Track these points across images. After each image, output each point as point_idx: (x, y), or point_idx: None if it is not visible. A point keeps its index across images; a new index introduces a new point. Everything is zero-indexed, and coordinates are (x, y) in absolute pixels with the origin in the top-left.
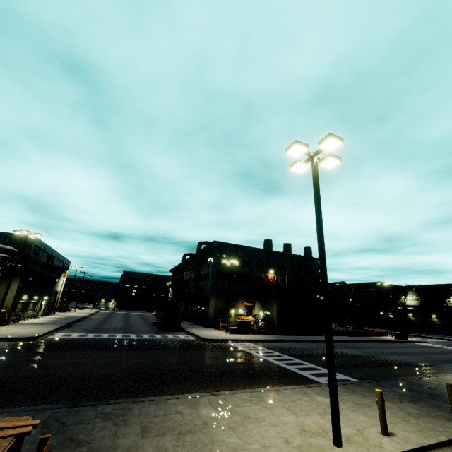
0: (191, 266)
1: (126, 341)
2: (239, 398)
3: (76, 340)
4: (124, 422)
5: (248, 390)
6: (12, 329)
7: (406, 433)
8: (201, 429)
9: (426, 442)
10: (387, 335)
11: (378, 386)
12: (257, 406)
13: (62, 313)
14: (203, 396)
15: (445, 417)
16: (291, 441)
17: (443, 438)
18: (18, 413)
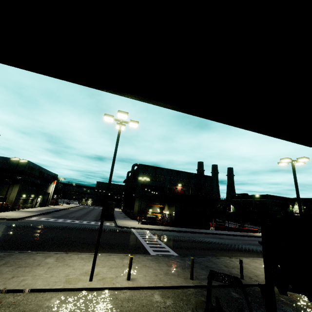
0: None
1: (68, 224)
2: (78, 256)
3: (40, 221)
4: (0, 260)
5: (91, 253)
6: (10, 213)
7: (143, 280)
8: (33, 266)
9: (146, 285)
10: (260, 232)
11: (179, 259)
12: (81, 260)
13: (53, 206)
14: (60, 253)
15: (186, 277)
16: (69, 276)
17: (161, 285)
18: None
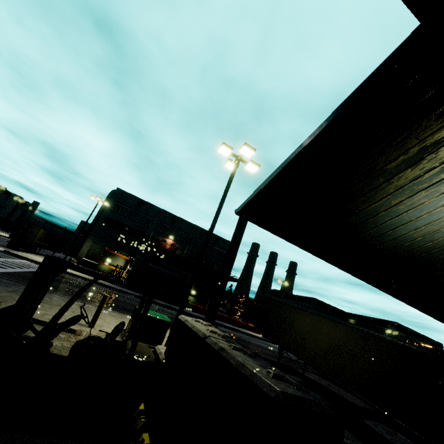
0: None
1: None
2: None
3: None
4: None
5: None
6: None
7: None
8: None
9: None
10: None
11: None
12: None
13: None
14: None
15: None
16: None
17: None
18: None
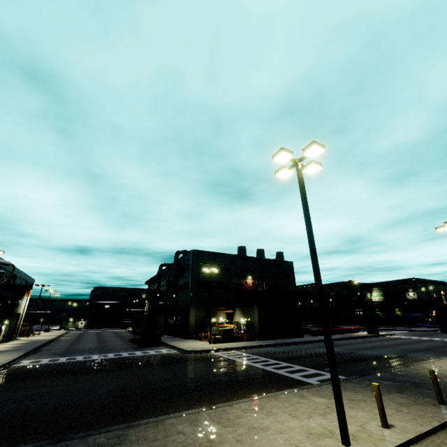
0: (168, 277)
1: (104, 362)
2: (239, 409)
3: (47, 366)
4: None
5: (245, 399)
6: None
7: (403, 423)
8: (208, 446)
9: (423, 429)
10: (360, 331)
11: (365, 381)
12: (259, 415)
13: (25, 337)
14: (201, 411)
15: (431, 403)
16: (301, 446)
17: (436, 423)
18: None
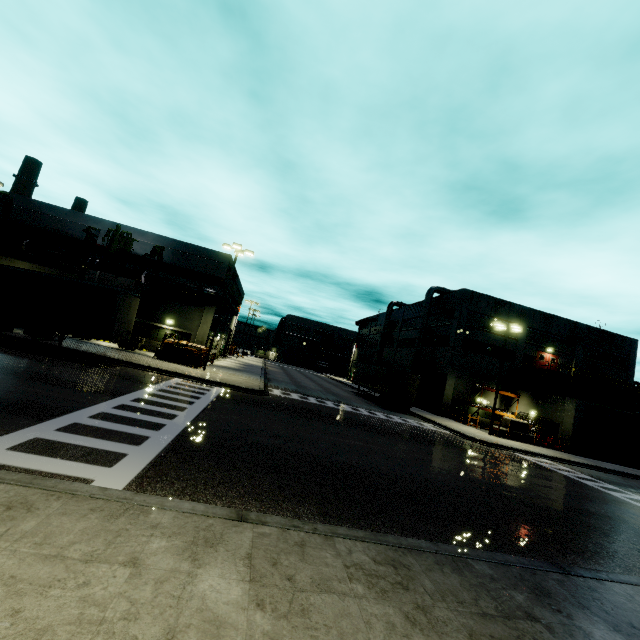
0: (402, 322)
1: (370, 419)
2: None
3: (307, 404)
4: None
5: None
6: (221, 373)
7: None
8: None
9: None
10: None
11: None
12: None
13: (233, 357)
14: None
15: None
16: None
17: None
18: (499, 566)
